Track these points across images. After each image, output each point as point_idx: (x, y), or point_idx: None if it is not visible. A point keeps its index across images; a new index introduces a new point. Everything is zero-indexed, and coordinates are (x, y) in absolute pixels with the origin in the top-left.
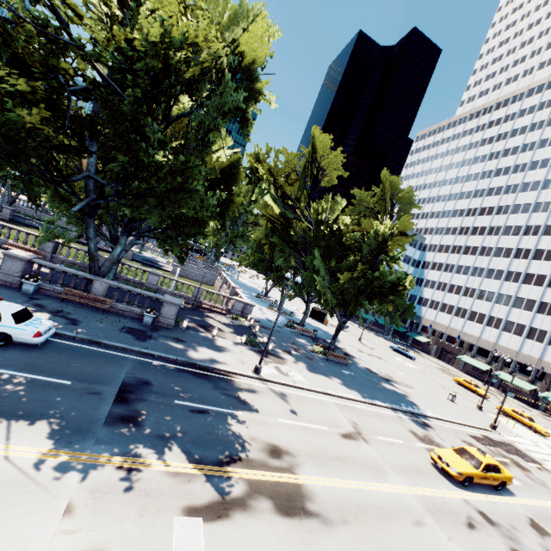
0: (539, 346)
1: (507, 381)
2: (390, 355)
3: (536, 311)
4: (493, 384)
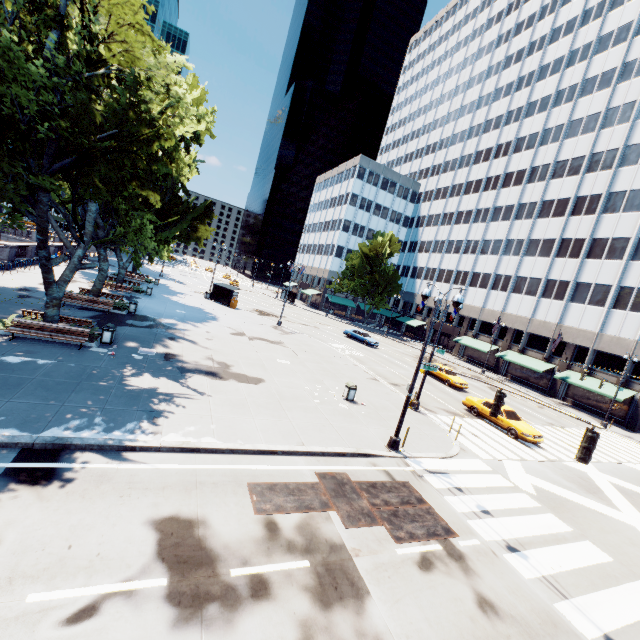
0: (558, 305)
1: (517, 364)
2: (326, 341)
3: (556, 254)
4: (499, 370)
